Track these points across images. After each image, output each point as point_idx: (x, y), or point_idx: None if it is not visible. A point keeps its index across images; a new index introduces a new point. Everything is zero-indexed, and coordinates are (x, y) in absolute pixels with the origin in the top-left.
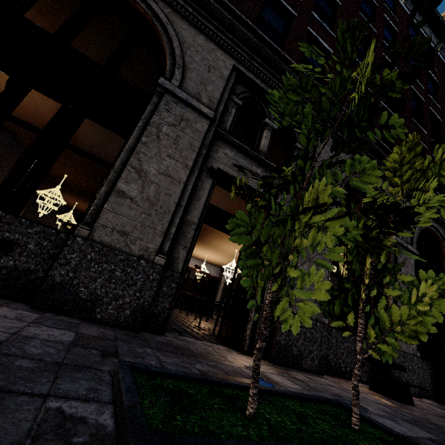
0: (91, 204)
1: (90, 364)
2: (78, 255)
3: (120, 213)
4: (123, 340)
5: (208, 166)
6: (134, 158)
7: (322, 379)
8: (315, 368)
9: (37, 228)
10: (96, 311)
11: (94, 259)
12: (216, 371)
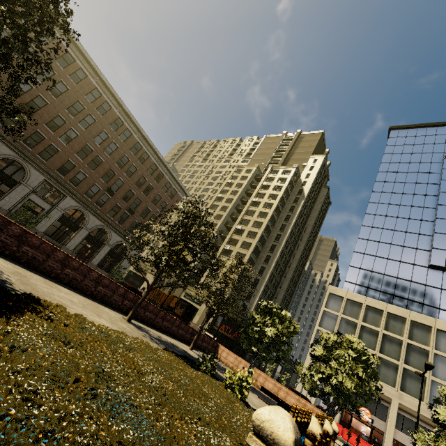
0: None
1: None
2: None
3: (4, 202)
4: None
5: (27, 198)
6: (10, 194)
7: None
8: None
9: None
10: None
11: None
12: None
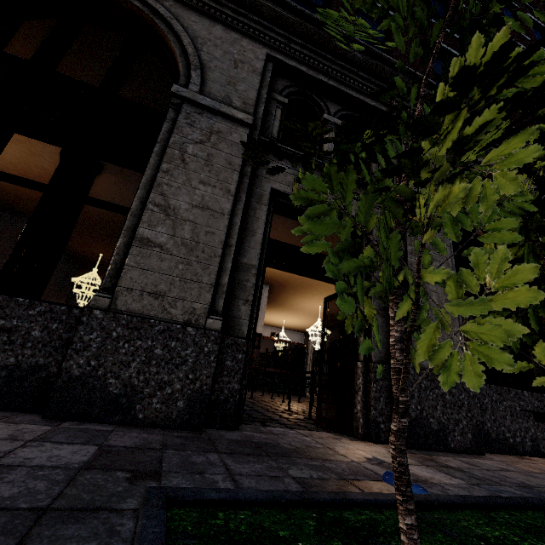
0: (109, 264)
1: (103, 501)
2: (100, 334)
3: (148, 268)
4: (174, 446)
5: (258, 188)
6: (156, 192)
7: (486, 461)
8: (469, 445)
9: (41, 307)
10: (137, 409)
11: (121, 336)
12: (324, 476)
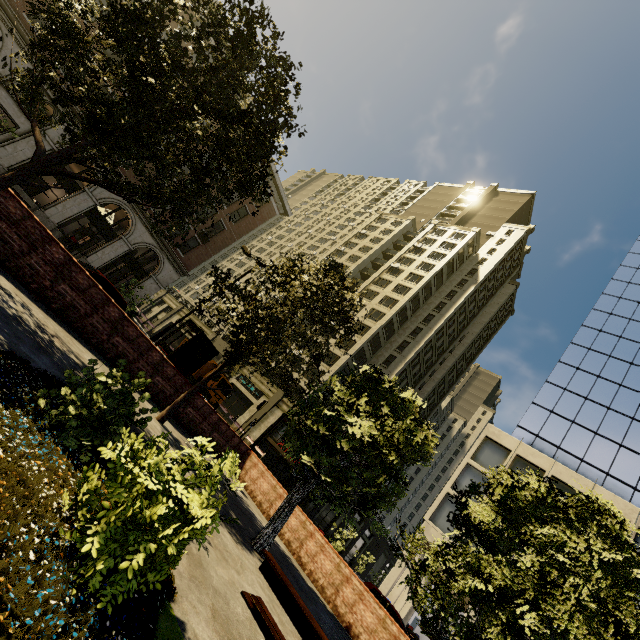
0: None
1: None
2: None
3: None
4: None
5: None
6: None
7: None
8: None
9: None
10: None
11: None
12: None
